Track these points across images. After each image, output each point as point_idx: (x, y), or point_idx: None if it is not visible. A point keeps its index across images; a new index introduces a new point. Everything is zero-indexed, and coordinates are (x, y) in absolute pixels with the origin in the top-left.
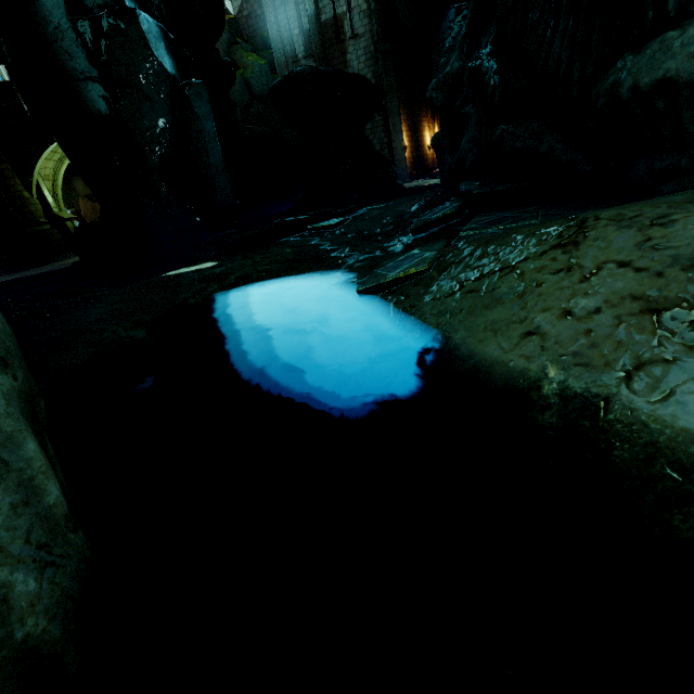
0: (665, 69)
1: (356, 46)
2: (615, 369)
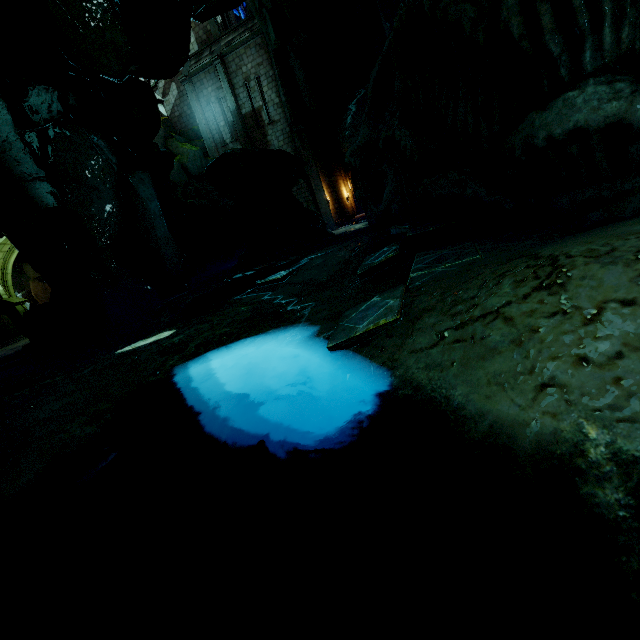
0: (574, 121)
1: (274, 129)
2: None
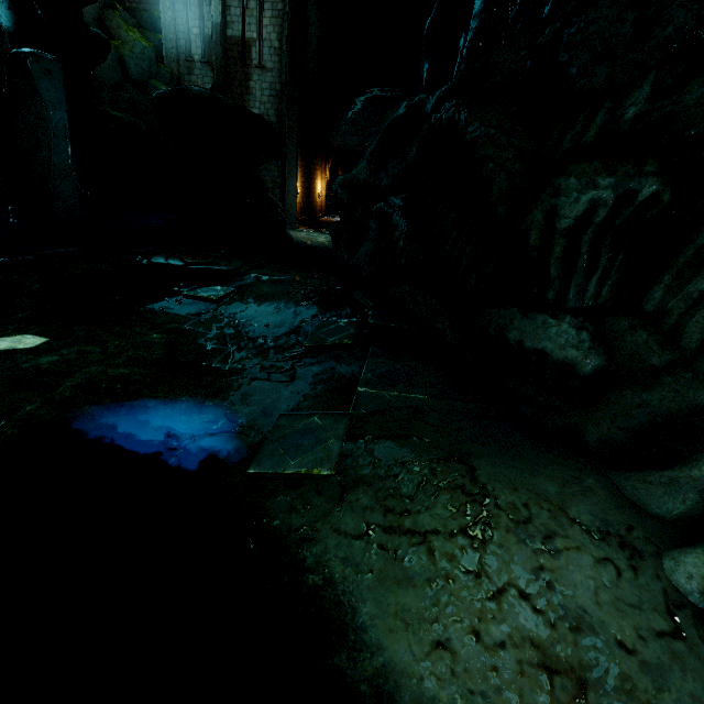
0: (543, 345)
1: (261, 76)
2: None
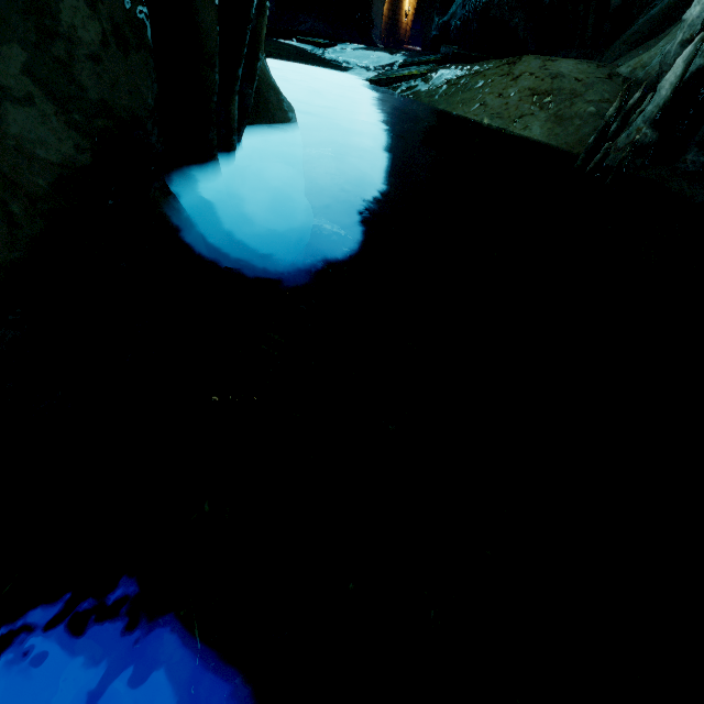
0: None
1: None
2: (512, 119)
